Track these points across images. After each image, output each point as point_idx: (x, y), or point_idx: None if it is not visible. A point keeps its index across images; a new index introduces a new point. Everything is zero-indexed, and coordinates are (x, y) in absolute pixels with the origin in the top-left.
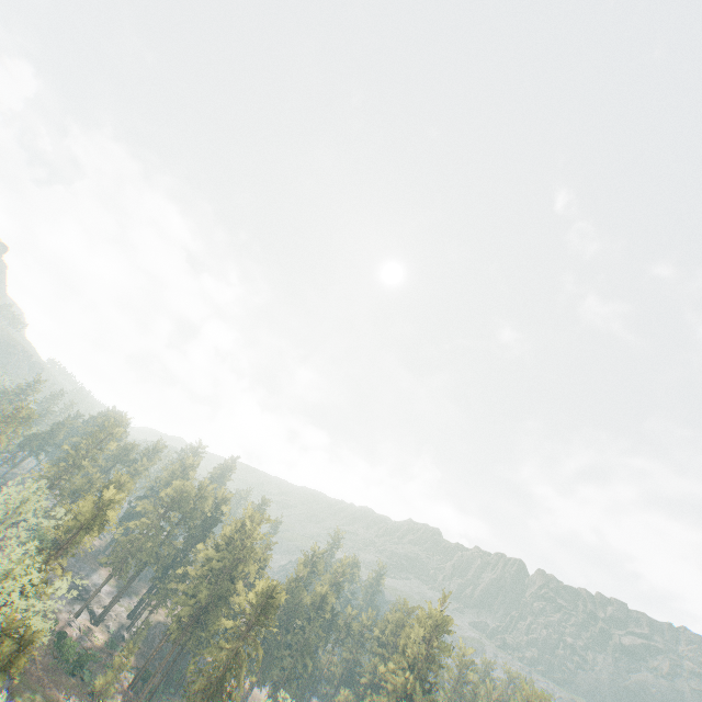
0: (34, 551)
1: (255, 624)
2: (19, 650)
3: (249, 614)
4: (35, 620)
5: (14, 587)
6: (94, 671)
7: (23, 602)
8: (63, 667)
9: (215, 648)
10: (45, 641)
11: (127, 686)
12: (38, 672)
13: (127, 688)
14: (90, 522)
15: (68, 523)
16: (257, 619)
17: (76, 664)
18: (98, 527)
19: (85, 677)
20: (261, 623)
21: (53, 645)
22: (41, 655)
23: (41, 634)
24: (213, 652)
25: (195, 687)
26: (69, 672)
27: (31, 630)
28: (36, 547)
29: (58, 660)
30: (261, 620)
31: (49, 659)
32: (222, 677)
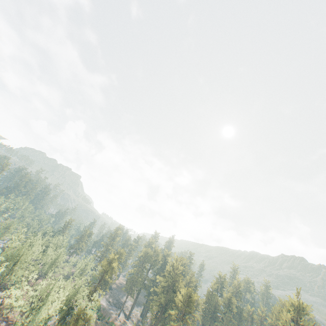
0: (84, 281)
1: (185, 312)
2: (84, 324)
3: (181, 307)
4: (89, 311)
5: (80, 297)
6: None
7: (84, 303)
8: None
9: (169, 325)
10: (94, 320)
11: None
12: None
13: None
14: (107, 269)
15: (100, 271)
16: (185, 309)
17: None
18: (109, 270)
19: None
20: (187, 311)
21: None
22: None
23: (91, 316)
24: None
25: None
26: None
27: (87, 314)
28: (90, 282)
29: None
30: (187, 309)
31: None
32: None
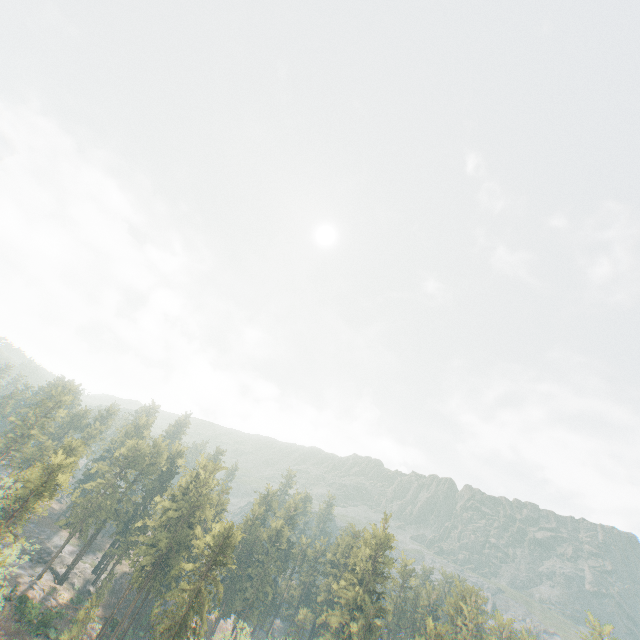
0: None
1: (214, 564)
2: None
3: (208, 556)
4: None
5: None
6: (61, 628)
7: None
8: (26, 628)
9: (177, 591)
10: None
11: (96, 636)
12: (0, 637)
13: (96, 638)
14: (41, 488)
15: (17, 492)
16: (215, 559)
17: (40, 623)
18: (48, 492)
19: (50, 634)
20: (220, 562)
21: (15, 609)
22: (2, 620)
23: None
24: (175, 594)
25: (160, 628)
26: (34, 632)
27: None
28: None
29: (22, 623)
30: (219, 559)
31: (12, 623)
32: (185, 616)
